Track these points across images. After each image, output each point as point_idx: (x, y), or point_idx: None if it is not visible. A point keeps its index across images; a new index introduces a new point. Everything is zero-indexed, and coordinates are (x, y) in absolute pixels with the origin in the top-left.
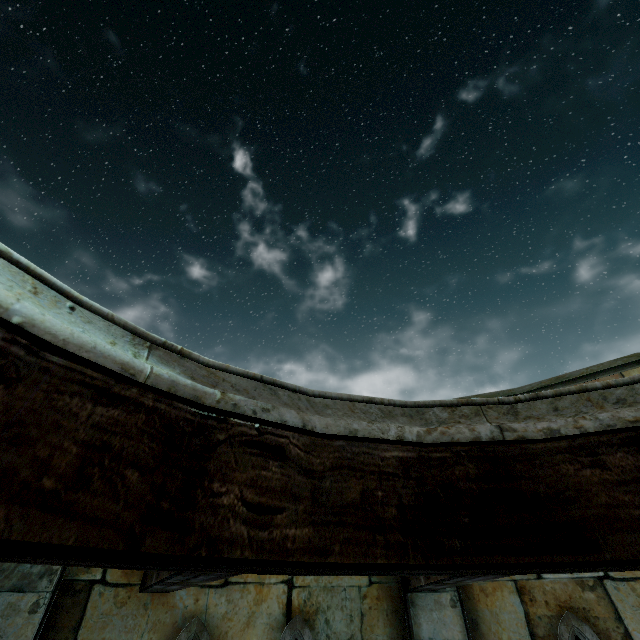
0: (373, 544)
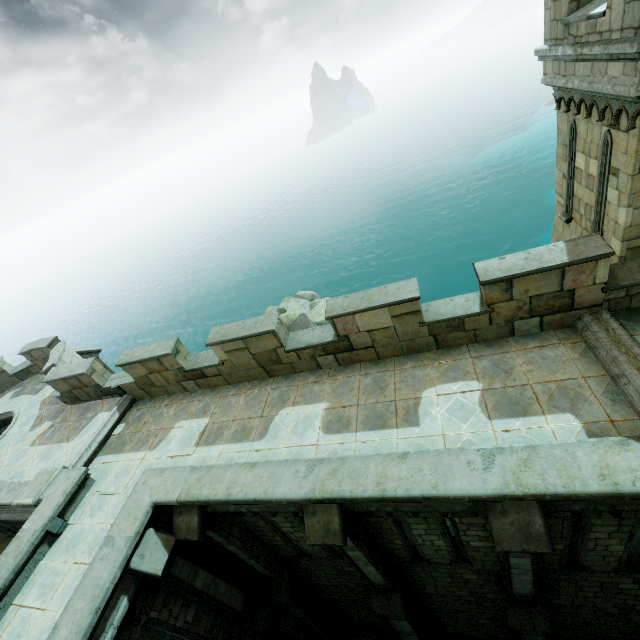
0: None
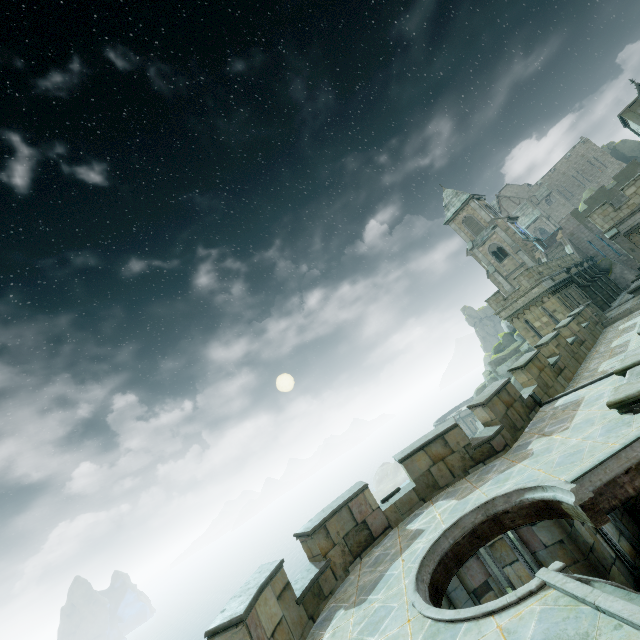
0: None
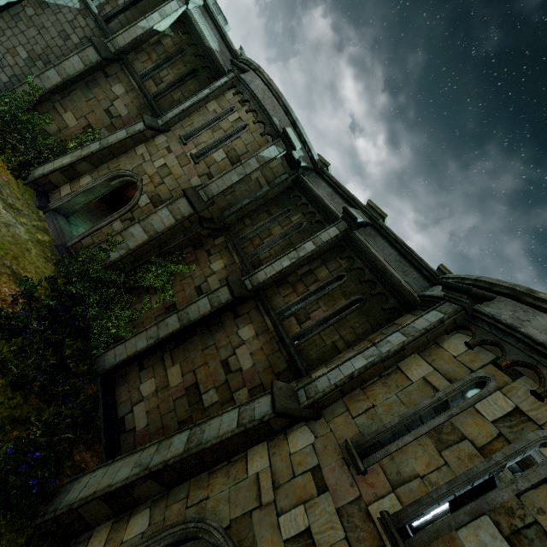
0: (524, 467)
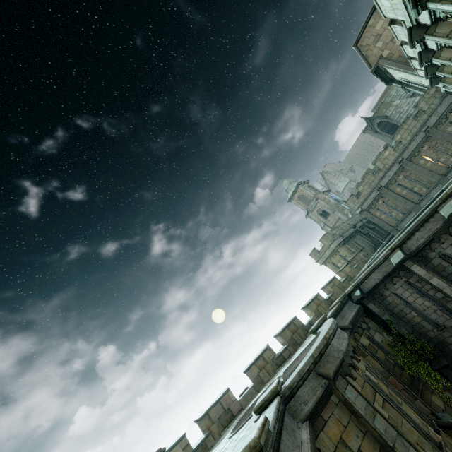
0: None
